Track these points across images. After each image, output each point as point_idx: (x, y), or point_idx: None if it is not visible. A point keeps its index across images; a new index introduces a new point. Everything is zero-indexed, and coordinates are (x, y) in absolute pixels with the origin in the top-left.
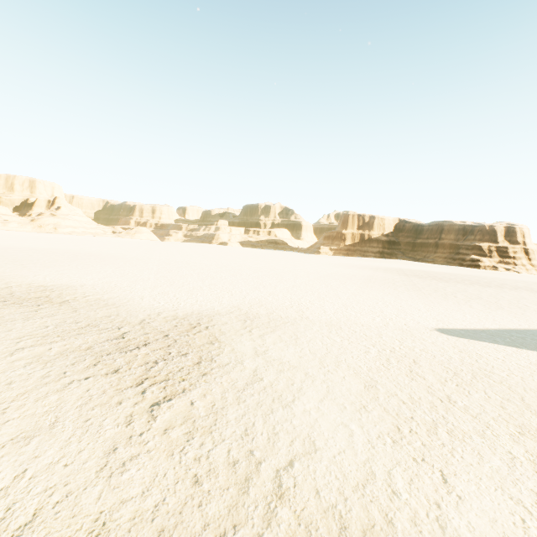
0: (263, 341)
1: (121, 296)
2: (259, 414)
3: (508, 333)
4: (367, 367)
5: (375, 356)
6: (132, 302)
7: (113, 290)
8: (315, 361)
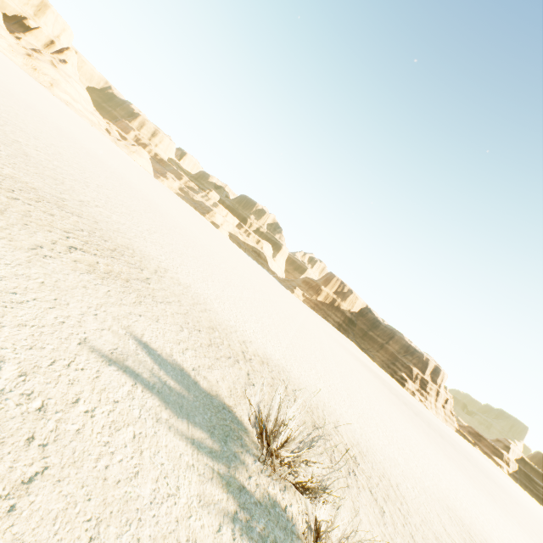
0: None
1: (356, 437)
2: None
3: None
4: None
5: None
6: (387, 470)
7: (326, 403)
8: None
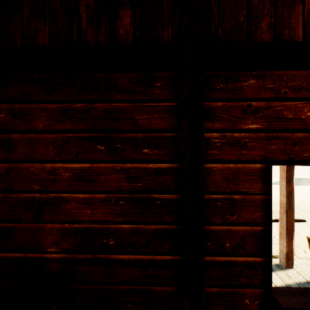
0: None
1: None
2: (309, 213)
3: None
4: None
5: None
6: None
7: None
8: (277, 199)
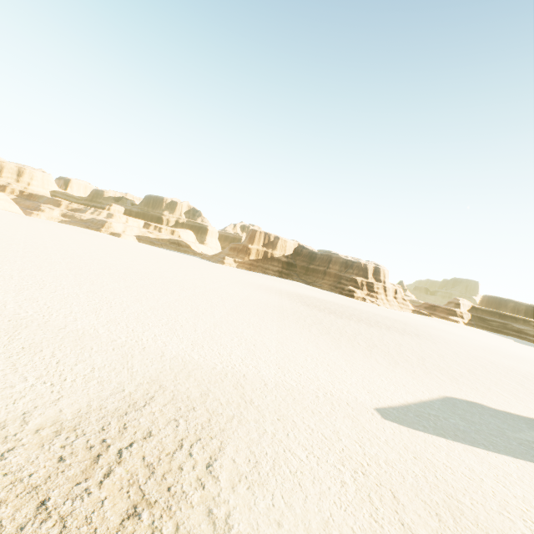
0: (215, 482)
1: None
2: None
3: (425, 409)
4: (361, 528)
5: (355, 492)
6: None
7: None
8: (300, 531)
